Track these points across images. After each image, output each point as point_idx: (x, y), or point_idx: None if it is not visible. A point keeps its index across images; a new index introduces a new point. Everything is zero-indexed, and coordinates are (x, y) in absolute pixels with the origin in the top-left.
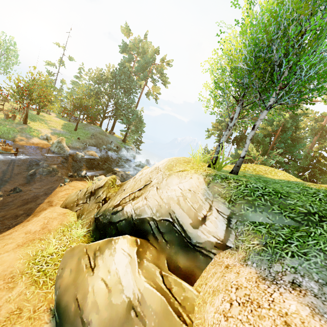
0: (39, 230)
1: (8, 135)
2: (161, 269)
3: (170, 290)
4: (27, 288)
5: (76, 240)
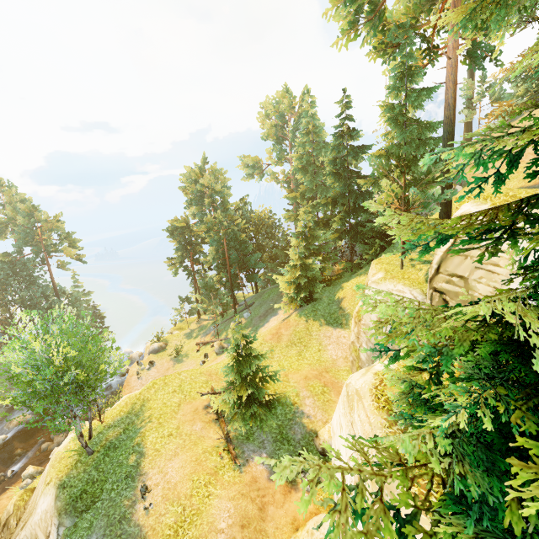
0: None
1: None
2: None
3: None
4: None
5: None
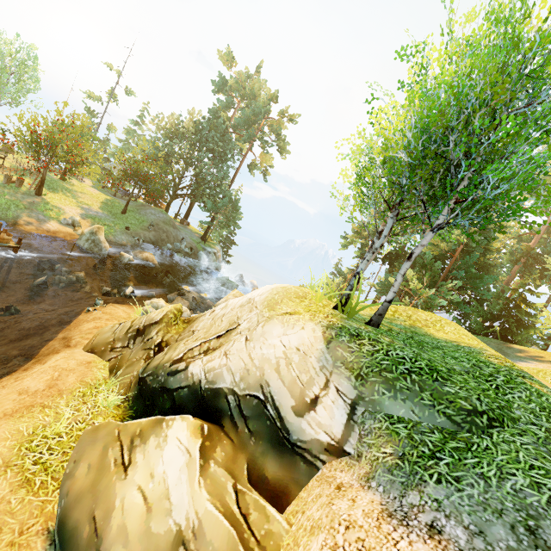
0: (43, 390)
1: (7, 213)
2: (237, 479)
3: (246, 518)
4: (13, 492)
5: (104, 413)
